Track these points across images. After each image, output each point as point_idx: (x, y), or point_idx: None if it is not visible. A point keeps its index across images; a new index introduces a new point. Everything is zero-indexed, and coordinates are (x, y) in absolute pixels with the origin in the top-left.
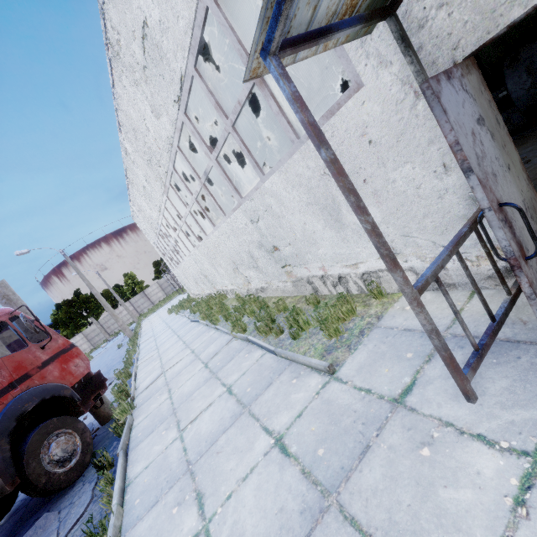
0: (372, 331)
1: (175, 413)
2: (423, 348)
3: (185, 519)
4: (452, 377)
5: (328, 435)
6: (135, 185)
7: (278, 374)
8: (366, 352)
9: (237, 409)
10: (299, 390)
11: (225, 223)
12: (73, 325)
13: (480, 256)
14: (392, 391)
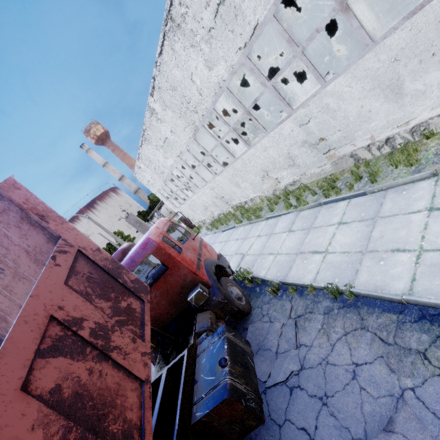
0: None
1: (300, 253)
2: None
3: (398, 259)
4: None
5: None
6: (152, 141)
7: (382, 198)
8: None
9: (367, 222)
10: (415, 192)
11: (266, 138)
12: None
13: None
14: None
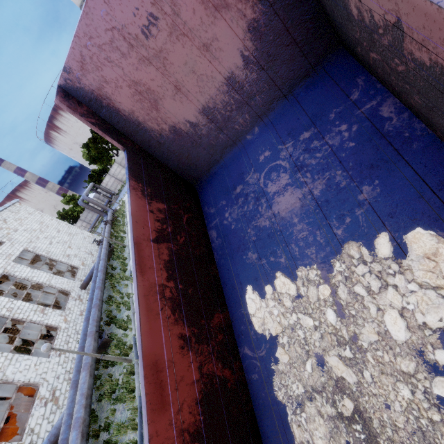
0: None
1: None
2: None
3: None
4: None
5: None
6: None
7: None
8: None
9: None
10: None
11: None
12: (106, 158)
13: None
14: None
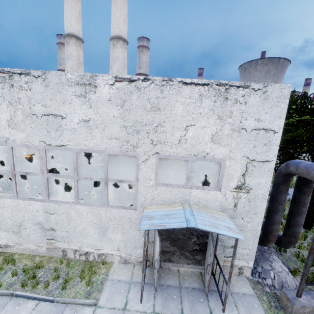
0: (106, 281)
1: None
2: (126, 288)
3: None
4: (141, 297)
5: None
6: None
7: (61, 313)
8: (107, 292)
9: None
10: None
11: (12, 200)
12: None
13: (140, 256)
14: (121, 306)
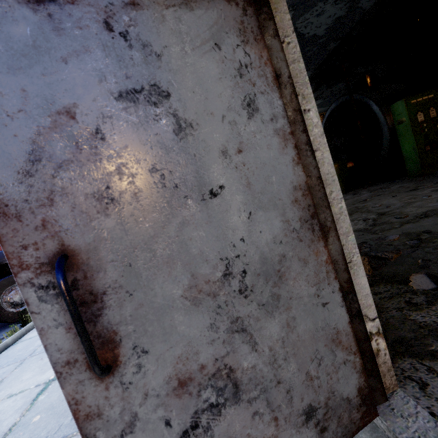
0: None
1: None
2: None
3: None
4: None
5: (58, 405)
6: None
7: None
8: None
9: None
10: None
11: None
12: None
13: None
14: None
